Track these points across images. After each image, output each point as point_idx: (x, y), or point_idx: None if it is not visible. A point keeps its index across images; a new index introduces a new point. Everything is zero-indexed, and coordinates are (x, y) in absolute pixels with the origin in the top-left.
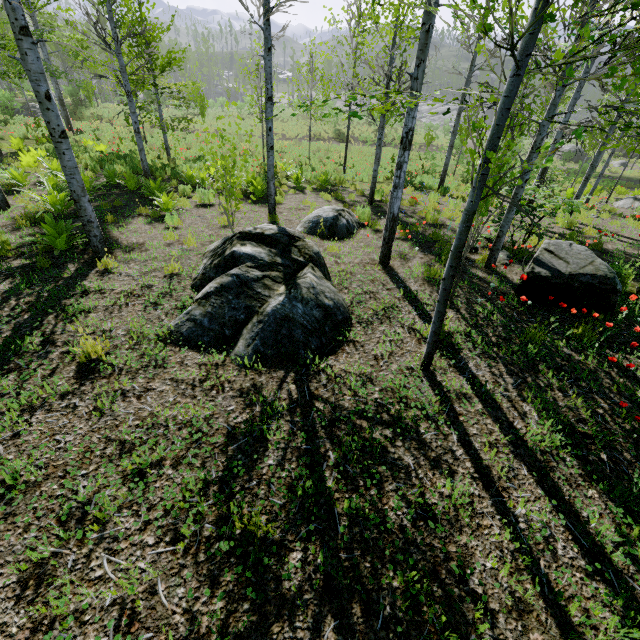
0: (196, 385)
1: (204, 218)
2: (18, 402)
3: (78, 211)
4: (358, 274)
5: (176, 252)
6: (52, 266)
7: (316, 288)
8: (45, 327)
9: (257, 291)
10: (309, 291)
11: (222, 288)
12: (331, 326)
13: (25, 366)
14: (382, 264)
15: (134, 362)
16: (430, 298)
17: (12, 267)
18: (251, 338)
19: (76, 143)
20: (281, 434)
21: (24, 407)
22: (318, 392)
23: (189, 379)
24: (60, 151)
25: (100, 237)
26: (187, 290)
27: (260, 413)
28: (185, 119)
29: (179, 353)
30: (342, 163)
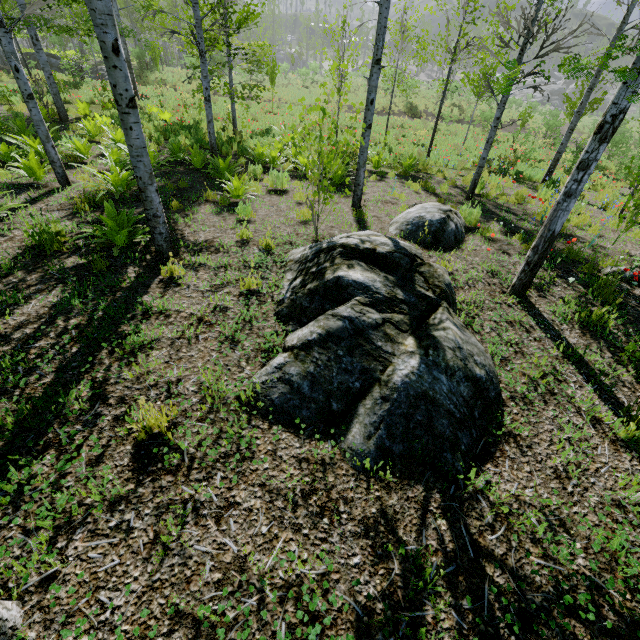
0: (298, 502)
1: (279, 209)
2: (52, 510)
3: (143, 202)
4: (487, 309)
5: (251, 257)
6: (109, 269)
7: (462, 348)
8: (96, 369)
9: (376, 345)
10: (455, 355)
11: (328, 336)
12: (481, 408)
13: (67, 439)
14: (516, 295)
15: (210, 450)
16: (603, 361)
17: (65, 268)
18: (373, 425)
19: (141, 110)
20: (444, 637)
21: (59, 522)
22: (484, 541)
23: (287, 488)
24: (126, 125)
25: (166, 235)
26: (270, 319)
27: (402, 579)
28: (257, 86)
29: (269, 433)
30: (420, 143)
